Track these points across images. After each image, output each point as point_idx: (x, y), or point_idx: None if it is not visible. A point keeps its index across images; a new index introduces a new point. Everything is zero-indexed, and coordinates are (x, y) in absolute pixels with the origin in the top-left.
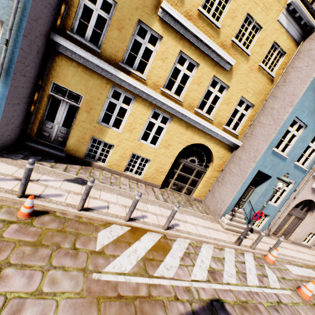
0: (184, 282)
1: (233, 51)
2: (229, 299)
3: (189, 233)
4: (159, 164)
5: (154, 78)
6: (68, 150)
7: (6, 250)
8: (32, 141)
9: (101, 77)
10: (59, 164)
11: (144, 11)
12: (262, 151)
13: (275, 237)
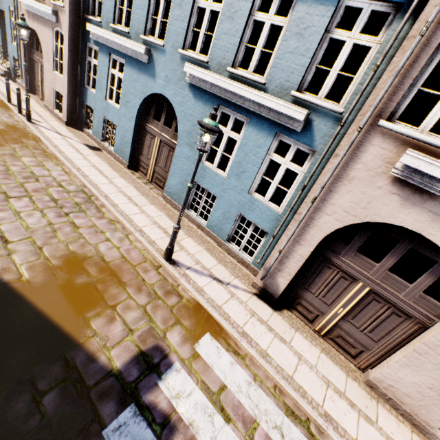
0: None
1: None
2: None
3: None
4: None
5: None
6: None
7: None
8: None
9: None
10: None
11: None
12: None
13: (36, 98)
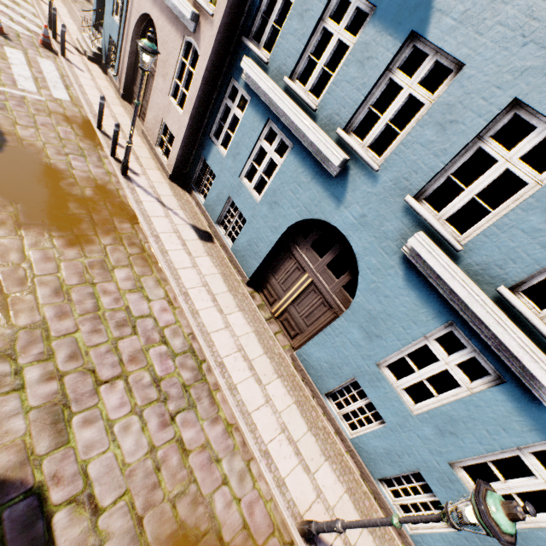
0: None
1: None
2: None
3: (39, 4)
4: None
5: None
6: None
7: None
8: None
9: None
10: None
11: None
12: None
13: (131, 110)
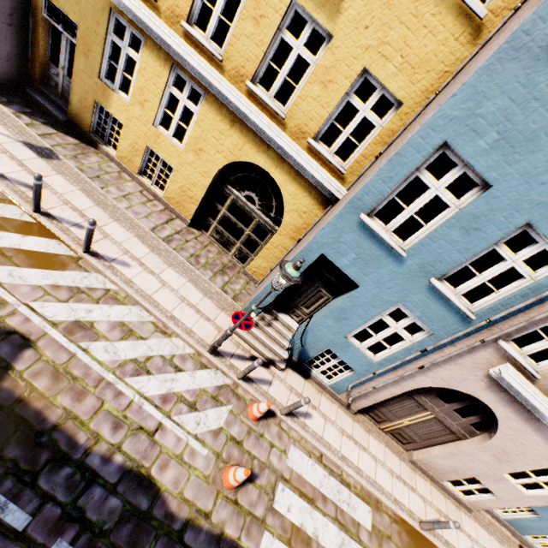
0: (10, 297)
1: None
2: (51, 354)
3: (127, 282)
4: (186, 182)
5: None
6: (73, 115)
7: None
8: (37, 90)
9: None
10: (46, 127)
11: None
12: (336, 212)
13: (371, 426)
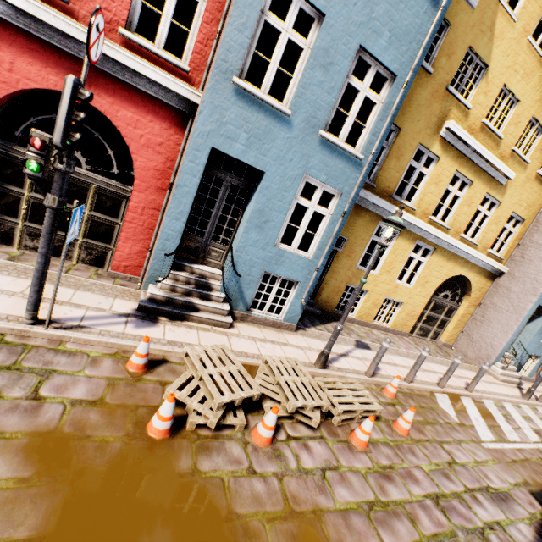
0: (532, 444)
1: (510, 162)
2: None
3: (485, 392)
4: (411, 307)
5: (424, 205)
6: (320, 304)
7: (423, 430)
8: None
9: (370, 214)
10: (326, 325)
11: (426, 133)
12: None
13: (541, 383)
